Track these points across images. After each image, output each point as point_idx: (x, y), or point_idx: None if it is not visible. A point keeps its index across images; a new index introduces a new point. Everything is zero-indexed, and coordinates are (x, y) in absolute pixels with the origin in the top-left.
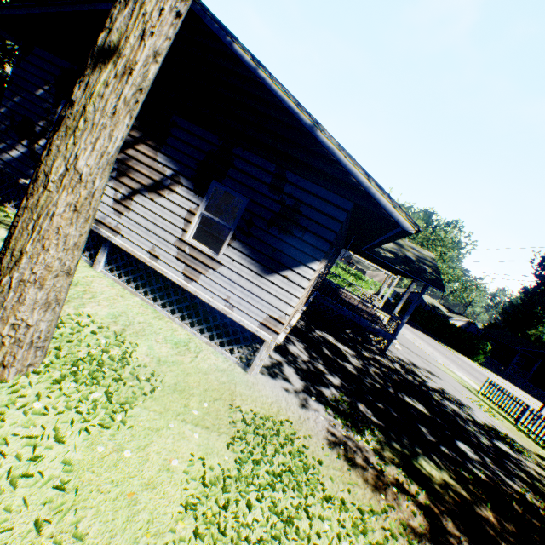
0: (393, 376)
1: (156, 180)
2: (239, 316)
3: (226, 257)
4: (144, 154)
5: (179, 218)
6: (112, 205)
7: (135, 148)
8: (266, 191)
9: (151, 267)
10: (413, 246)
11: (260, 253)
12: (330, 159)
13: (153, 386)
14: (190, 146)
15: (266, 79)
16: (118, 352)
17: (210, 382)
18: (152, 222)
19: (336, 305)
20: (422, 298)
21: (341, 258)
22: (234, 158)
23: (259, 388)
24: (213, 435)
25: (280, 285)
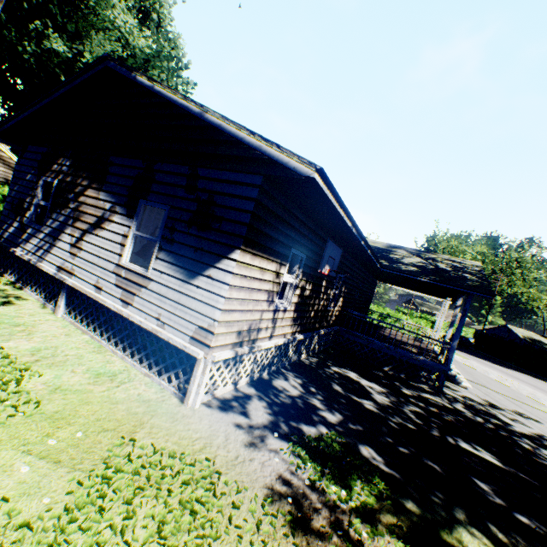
0: (447, 417)
1: (99, 216)
2: (171, 334)
3: (155, 271)
4: (91, 197)
5: (116, 245)
6: (70, 250)
7: (85, 194)
8: (183, 193)
9: (98, 301)
10: (450, 258)
11: (183, 257)
12: (234, 142)
13: (19, 412)
14: (122, 177)
15: (161, 91)
16: (2, 377)
17: (114, 412)
18: (96, 256)
19: (364, 337)
20: (513, 332)
21: (325, 268)
22: (155, 174)
23: (189, 421)
24: (58, 471)
25: (205, 287)
